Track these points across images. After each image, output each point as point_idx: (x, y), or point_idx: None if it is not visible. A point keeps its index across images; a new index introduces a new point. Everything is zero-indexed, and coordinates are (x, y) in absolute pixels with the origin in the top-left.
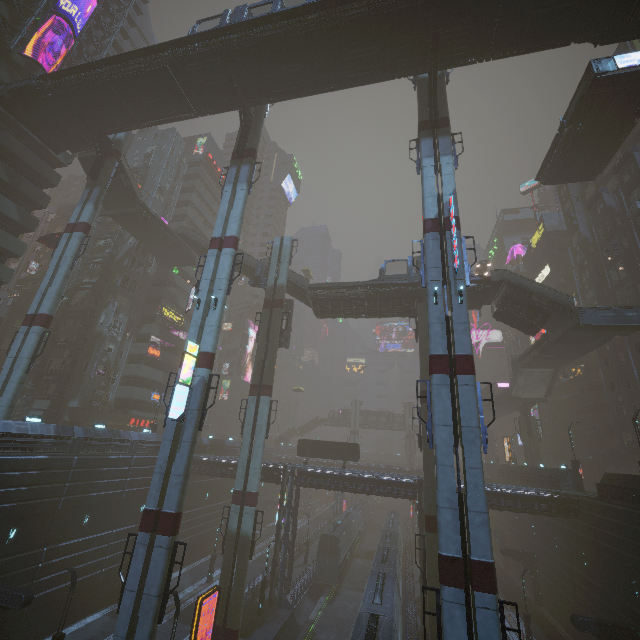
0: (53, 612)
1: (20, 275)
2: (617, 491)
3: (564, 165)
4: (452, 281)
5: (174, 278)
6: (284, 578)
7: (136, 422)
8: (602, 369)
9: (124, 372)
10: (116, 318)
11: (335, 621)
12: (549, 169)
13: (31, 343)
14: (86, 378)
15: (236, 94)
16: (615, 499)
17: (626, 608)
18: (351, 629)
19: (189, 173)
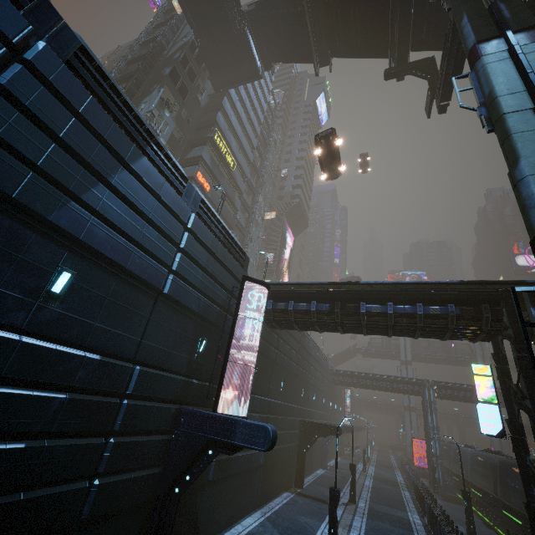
0: None
1: None
2: None
3: None
4: None
5: (228, 111)
6: None
7: None
8: None
9: None
10: (160, 113)
11: None
12: None
13: None
14: None
15: None
16: None
17: None
18: None
19: None
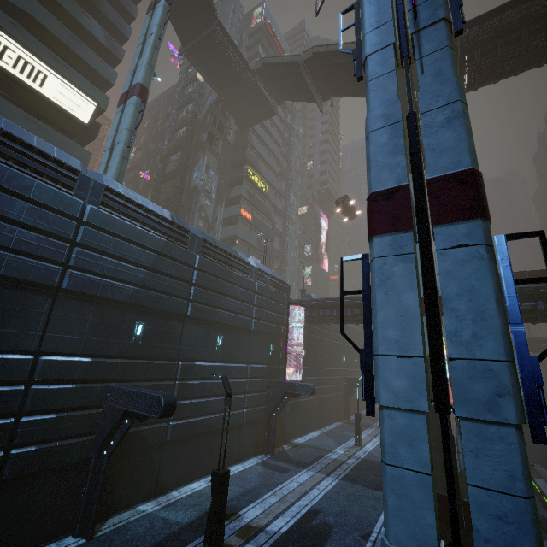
0: (199, 449)
1: None
2: None
3: None
4: None
5: (253, 143)
6: None
7: None
8: None
9: (221, 235)
10: (207, 174)
11: None
12: None
13: (128, 114)
14: None
15: None
16: None
17: None
18: None
19: (251, 43)
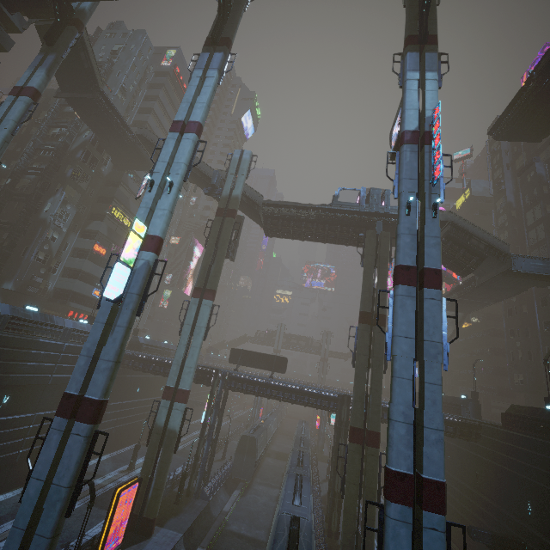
0: None
1: None
2: (523, 421)
3: (519, 121)
4: (427, 194)
5: (128, 181)
6: (204, 472)
7: (74, 315)
8: (505, 318)
9: (67, 264)
10: (63, 208)
11: (247, 513)
12: (504, 124)
13: None
14: (24, 262)
15: None
16: (520, 428)
17: (516, 523)
18: (261, 521)
19: (155, 82)
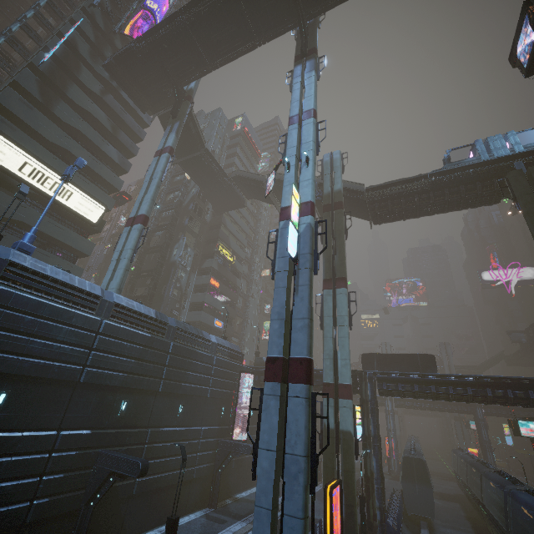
0: (156, 502)
1: (112, 232)
2: None
3: None
4: None
5: (226, 223)
6: (380, 498)
7: None
8: None
9: (191, 300)
10: (185, 251)
11: None
12: None
13: (133, 237)
14: (165, 299)
15: (297, 2)
16: None
17: None
18: None
19: (231, 144)
